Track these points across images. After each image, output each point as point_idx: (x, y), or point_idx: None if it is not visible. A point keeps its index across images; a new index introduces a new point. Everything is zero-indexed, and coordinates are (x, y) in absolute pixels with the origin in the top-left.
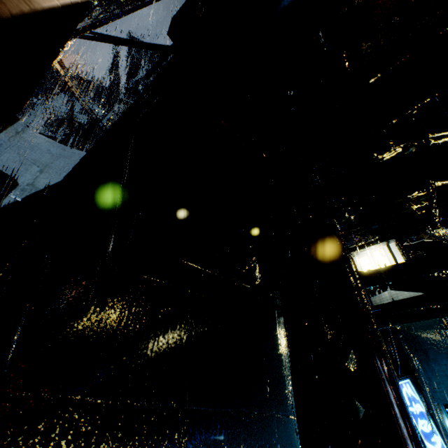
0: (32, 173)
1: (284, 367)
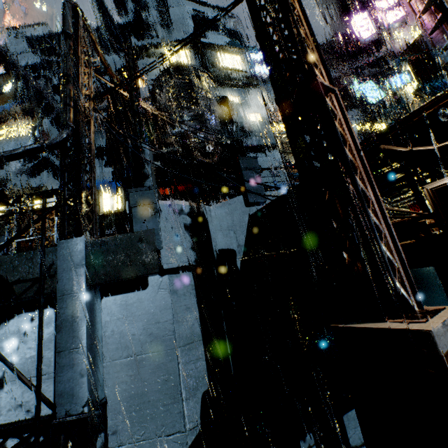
0: (233, 238)
1: (435, 282)
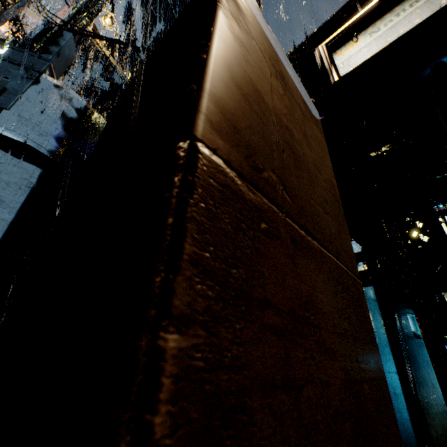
0: None
1: None
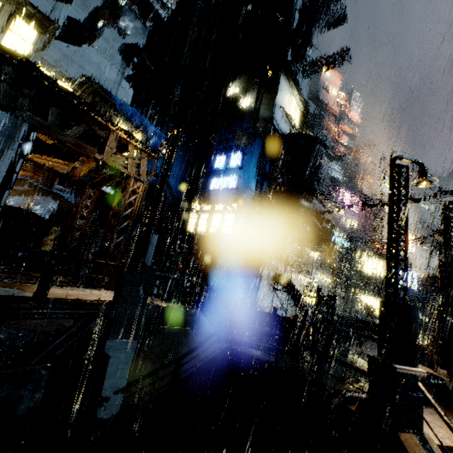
0: None
1: None
